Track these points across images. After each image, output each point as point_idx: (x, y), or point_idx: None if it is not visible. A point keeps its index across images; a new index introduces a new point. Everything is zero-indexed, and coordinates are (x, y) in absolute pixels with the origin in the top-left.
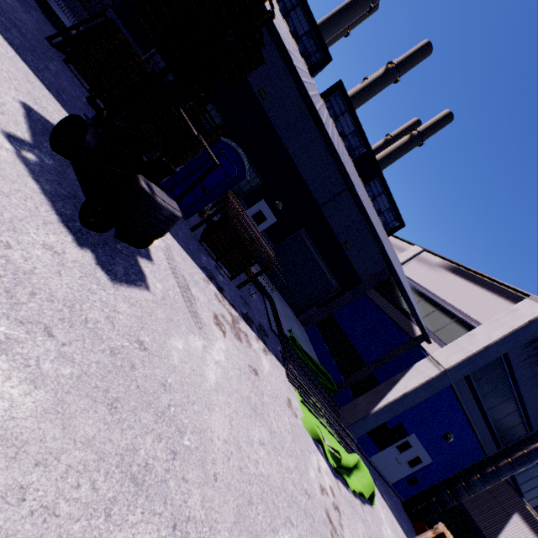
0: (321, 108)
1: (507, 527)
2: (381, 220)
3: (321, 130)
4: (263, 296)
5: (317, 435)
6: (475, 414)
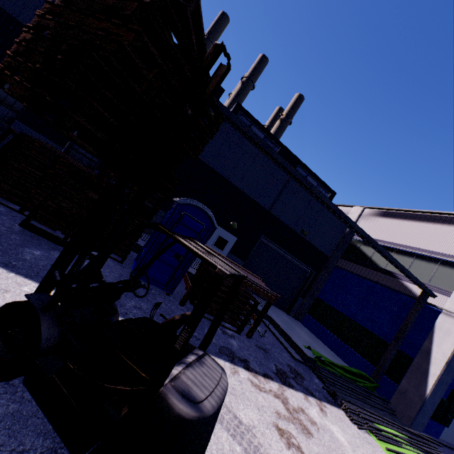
0: None
1: None
2: None
3: (272, 155)
4: None
5: None
6: None
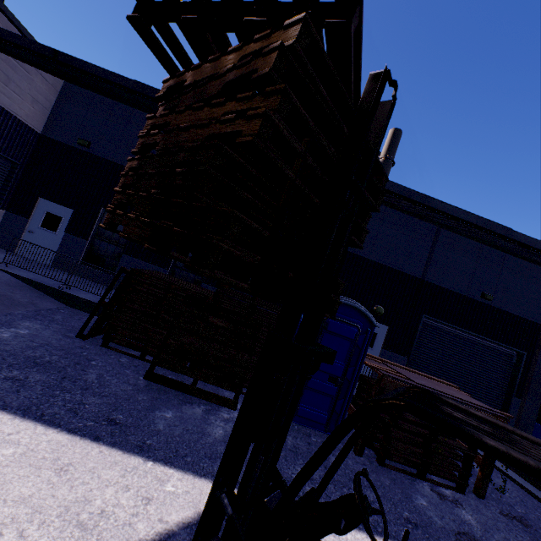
0: None
1: None
2: None
3: (432, 206)
4: None
5: None
6: None
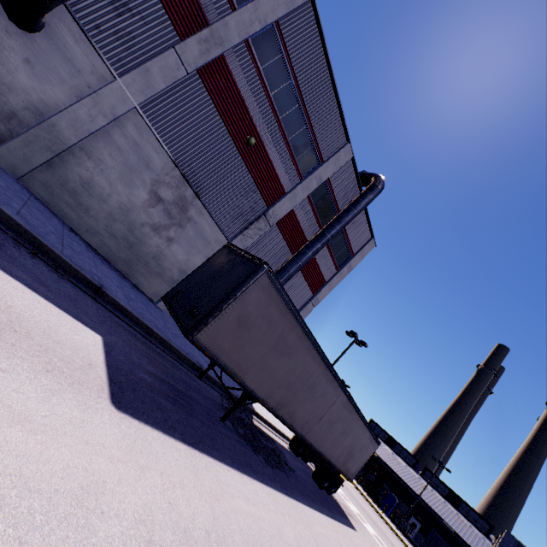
0: (411, 479)
1: None
2: (479, 525)
3: (407, 485)
4: None
5: None
6: None
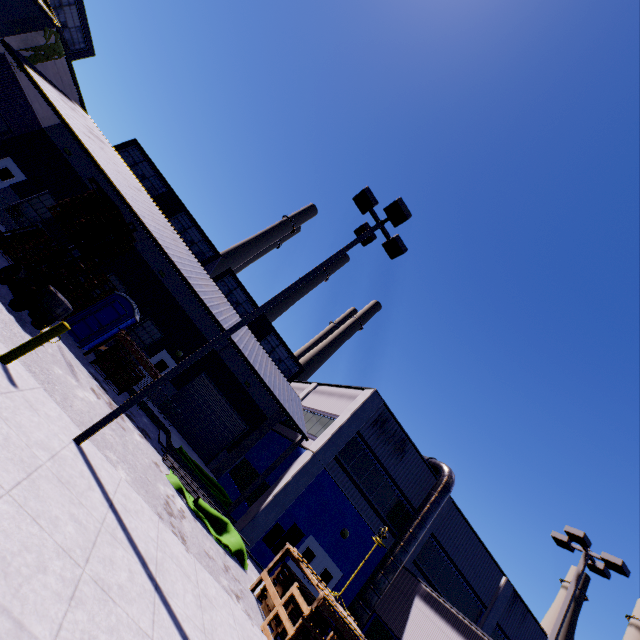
0: (199, 278)
1: (411, 614)
2: (284, 367)
3: (188, 286)
4: (160, 429)
5: (179, 486)
6: (361, 502)
